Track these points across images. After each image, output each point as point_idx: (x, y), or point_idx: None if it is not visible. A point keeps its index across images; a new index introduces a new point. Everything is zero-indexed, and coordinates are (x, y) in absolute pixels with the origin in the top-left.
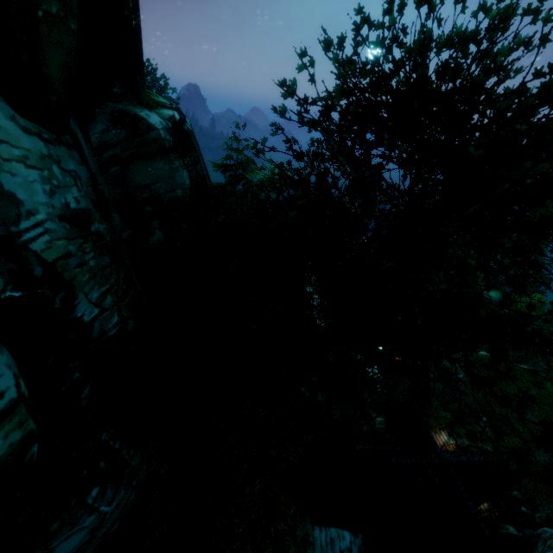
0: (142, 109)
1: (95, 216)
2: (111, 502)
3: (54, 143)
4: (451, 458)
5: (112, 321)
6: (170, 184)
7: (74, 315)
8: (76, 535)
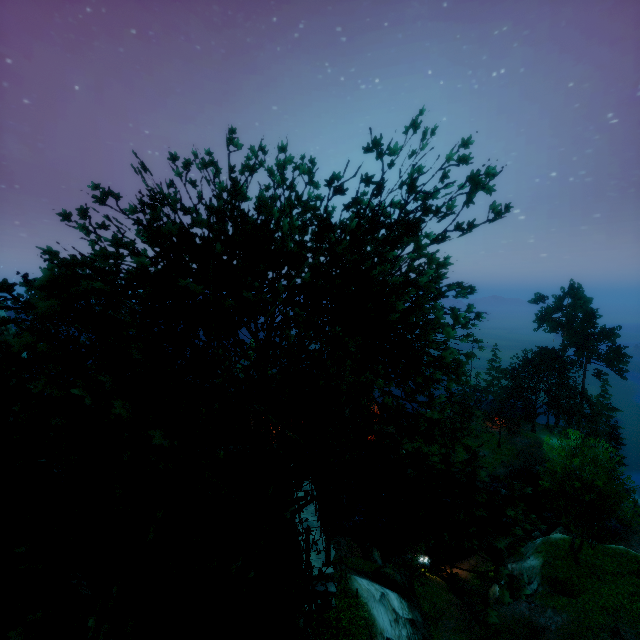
0: None
1: None
2: None
3: None
4: None
5: None
6: None
7: None
8: None
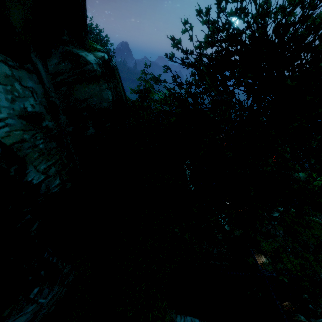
0: (83, 51)
1: (46, 117)
2: (46, 296)
3: (17, 68)
4: (267, 274)
5: (55, 183)
6: (99, 99)
7: (25, 179)
8: (22, 317)
